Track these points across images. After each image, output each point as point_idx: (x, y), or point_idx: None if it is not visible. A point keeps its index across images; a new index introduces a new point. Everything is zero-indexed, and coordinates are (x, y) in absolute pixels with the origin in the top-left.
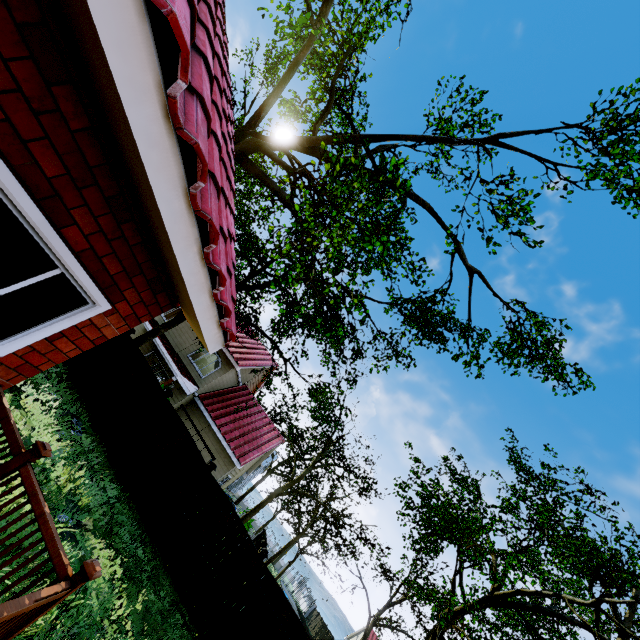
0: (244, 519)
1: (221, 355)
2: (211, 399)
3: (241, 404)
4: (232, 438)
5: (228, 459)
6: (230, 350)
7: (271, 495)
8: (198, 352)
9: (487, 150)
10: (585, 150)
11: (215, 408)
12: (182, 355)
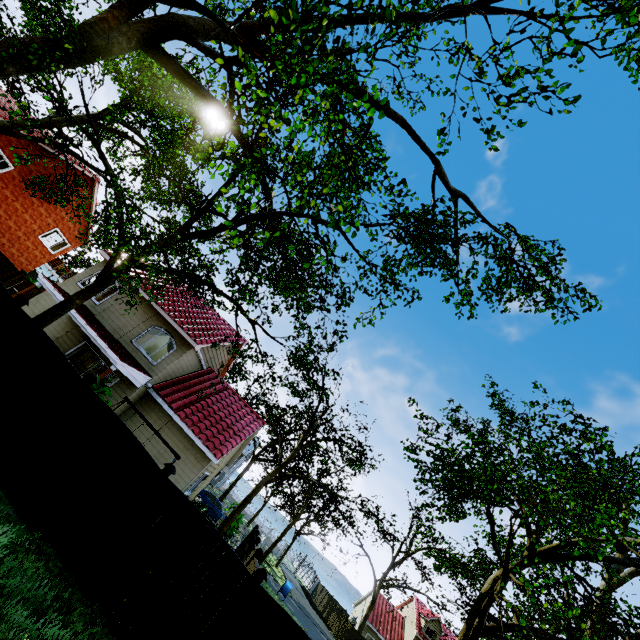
0: (231, 517)
1: (174, 335)
2: (170, 388)
3: (208, 389)
4: (202, 429)
5: (201, 454)
6: (184, 327)
7: (259, 485)
8: (144, 335)
9: (478, 10)
10: (591, 7)
11: (176, 398)
12: (124, 341)
